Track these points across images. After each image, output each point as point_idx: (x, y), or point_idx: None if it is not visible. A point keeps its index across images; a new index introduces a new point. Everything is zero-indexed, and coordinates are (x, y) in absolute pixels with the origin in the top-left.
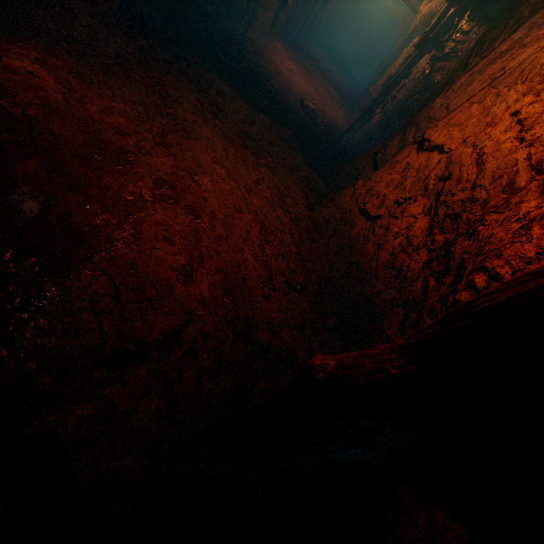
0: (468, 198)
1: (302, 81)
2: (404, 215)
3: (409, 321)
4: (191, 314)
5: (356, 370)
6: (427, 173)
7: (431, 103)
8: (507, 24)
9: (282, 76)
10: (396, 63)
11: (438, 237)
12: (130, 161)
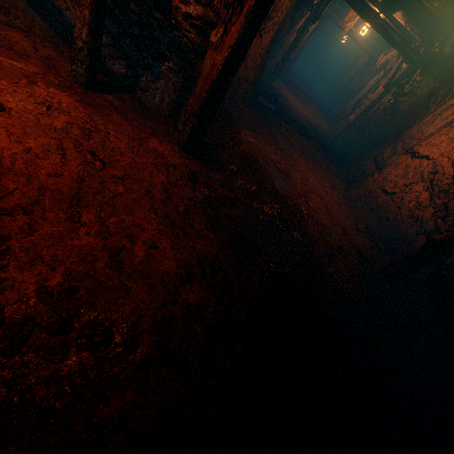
0: (451, 183)
1: (299, 106)
2: (411, 191)
3: None
4: (340, 239)
5: (453, 235)
6: (422, 170)
7: (410, 129)
8: (450, 88)
9: (294, 107)
10: (363, 91)
11: (437, 201)
12: (288, 176)
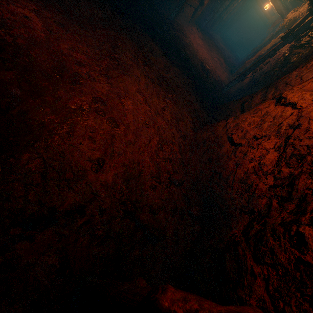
0: None
1: (204, 51)
2: (259, 147)
3: (253, 231)
4: (96, 194)
5: None
6: (281, 121)
7: (289, 73)
8: None
9: (192, 47)
10: (266, 47)
11: (284, 169)
12: (80, 83)
